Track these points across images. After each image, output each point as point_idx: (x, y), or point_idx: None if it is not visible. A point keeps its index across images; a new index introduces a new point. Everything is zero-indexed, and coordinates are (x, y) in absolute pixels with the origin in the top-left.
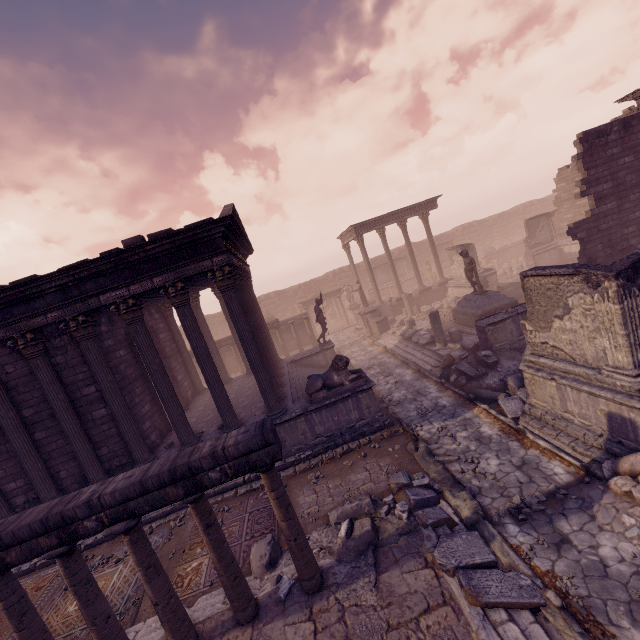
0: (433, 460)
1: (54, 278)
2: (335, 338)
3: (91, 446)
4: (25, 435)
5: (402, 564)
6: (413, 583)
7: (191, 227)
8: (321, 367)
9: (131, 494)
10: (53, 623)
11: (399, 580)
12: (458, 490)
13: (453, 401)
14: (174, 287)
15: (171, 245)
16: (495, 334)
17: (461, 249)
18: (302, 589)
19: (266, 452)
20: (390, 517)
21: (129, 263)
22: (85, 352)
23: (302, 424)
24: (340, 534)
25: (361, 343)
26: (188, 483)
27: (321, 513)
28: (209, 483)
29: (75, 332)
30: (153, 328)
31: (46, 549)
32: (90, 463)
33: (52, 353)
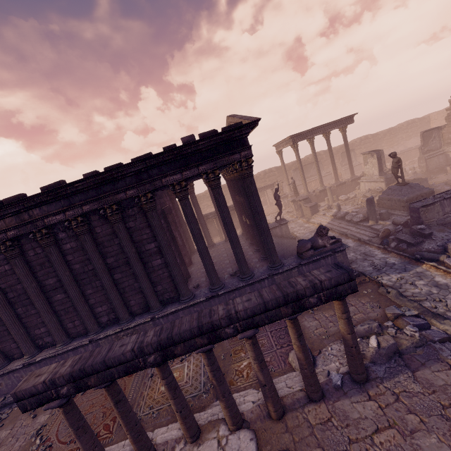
0: (406, 299)
1: (135, 165)
2: (272, 218)
3: (151, 284)
4: (109, 276)
5: (429, 366)
6: (446, 378)
7: (232, 128)
8: (278, 237)
9: (257, 311)
10: (154, 397)
11: (433, 376)
12: (441, 319)
13: (400, 260)
14: (213, 173)
15: (214, 142)
16: (426, 213)
17: (376, 153)
18: (352, 380)
19: (349, 285)
20: (401, 335)
21: (183, 155)
22: (150, 219)
23: (295, 273)
24: (371, 345)
25: (296, 221)
26: (295, 305)
27: (329, 333)
28: (308, 306)
29: (145, 205)
30: (170, 206)
31: (199, 346)
32: (152, 296)
33: (126, 220)
